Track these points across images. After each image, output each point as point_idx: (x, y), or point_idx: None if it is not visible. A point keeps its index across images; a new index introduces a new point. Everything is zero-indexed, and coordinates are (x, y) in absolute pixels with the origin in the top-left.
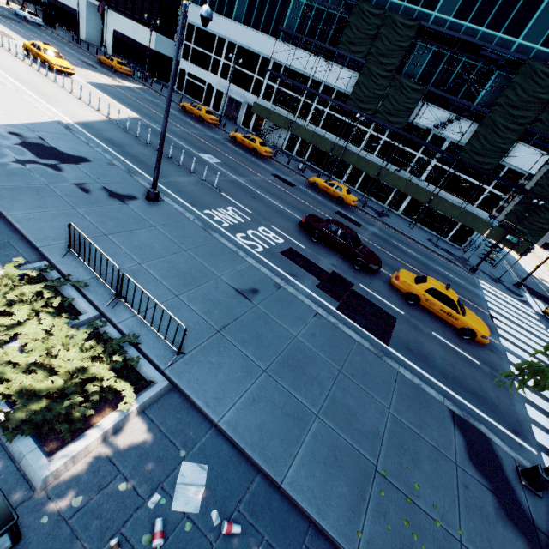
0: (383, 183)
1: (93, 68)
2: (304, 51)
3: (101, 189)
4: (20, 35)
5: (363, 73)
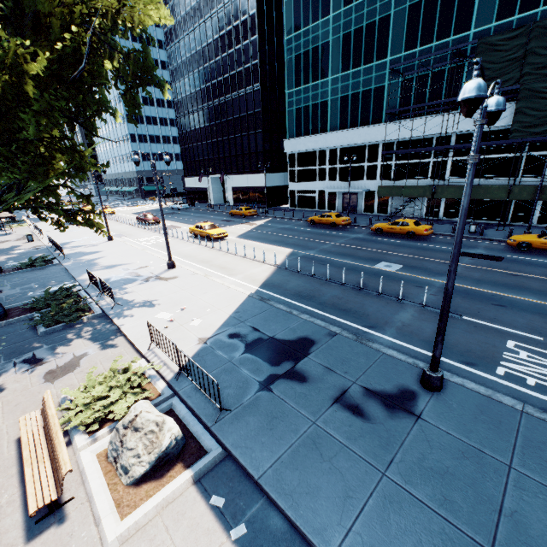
0: None
1: (231, 222)
2: (417, 117)
3: (365, 394)
4: (181, 222)
5: (521, 98)
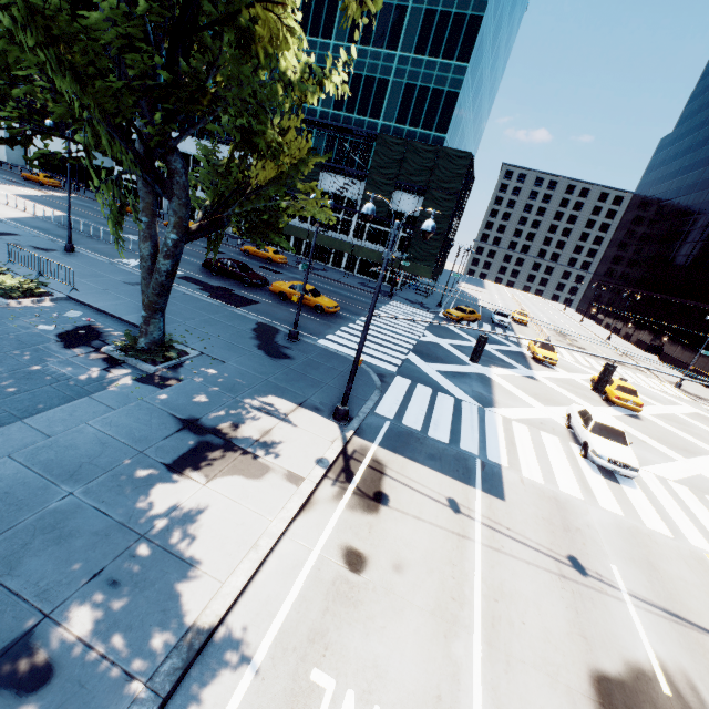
0: (322, 246)
1: (18, 184)
2: (228, 146)
3: (29, 246)
4: None
5: None
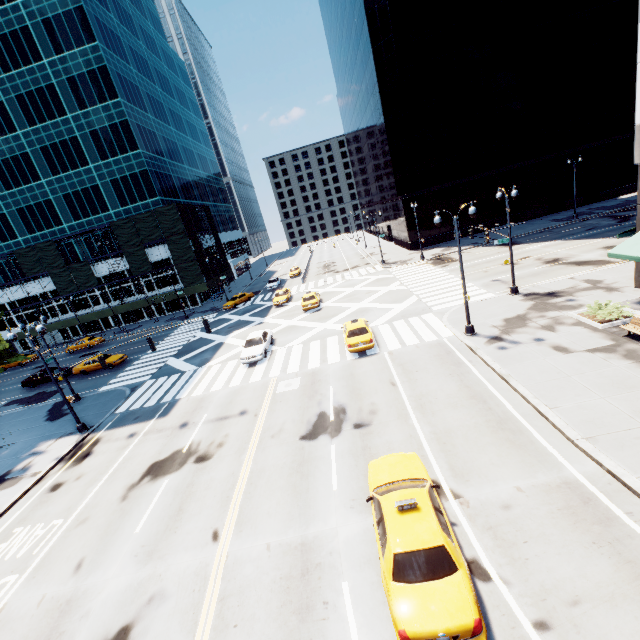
0: (133, 310)
1: None
2: (18, 285)
3: None
4: None
5: (52, 277)
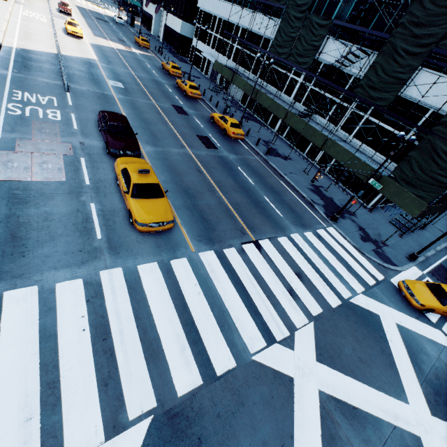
0: None
1: (121, 42)
2: (261, 13)
3: None
4: (88, 24)
5: (283, 19)
